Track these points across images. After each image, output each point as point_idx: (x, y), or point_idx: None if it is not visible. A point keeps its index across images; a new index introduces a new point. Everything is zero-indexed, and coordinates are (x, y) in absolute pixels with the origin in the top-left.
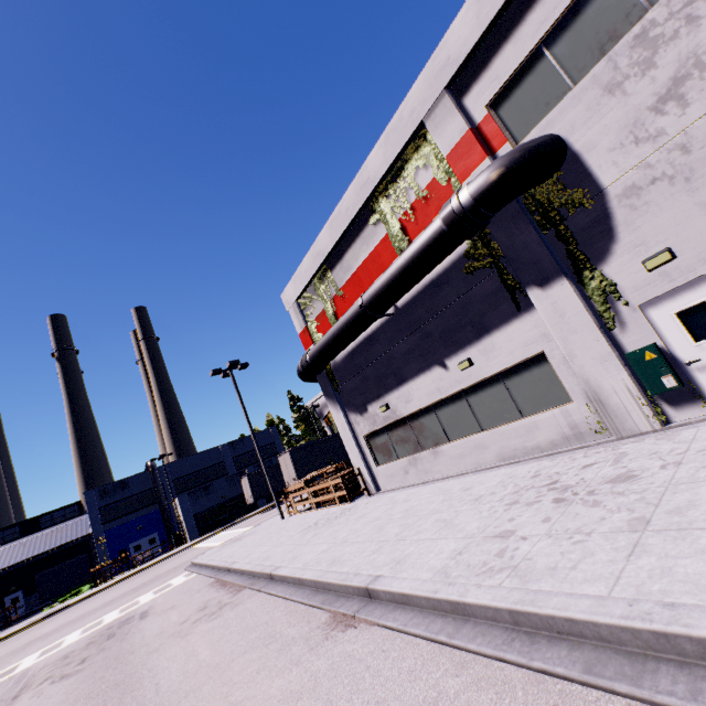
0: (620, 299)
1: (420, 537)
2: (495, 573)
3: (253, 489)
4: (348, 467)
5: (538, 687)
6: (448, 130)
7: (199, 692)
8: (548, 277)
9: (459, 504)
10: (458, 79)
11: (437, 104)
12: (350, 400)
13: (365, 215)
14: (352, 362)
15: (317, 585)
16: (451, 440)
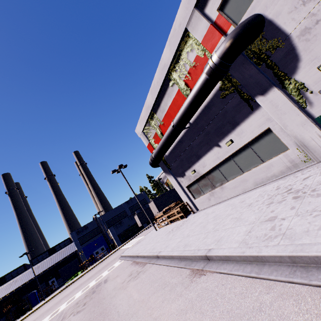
0: (307, 90)
1: (226, 228)
2: (273, 238)
3: (140, 220)
4: (181, 202)
5: (319, 295)
6: (199, 28)
7: (137, 314)
8: (266, 89)
9: (241, 209)
10: (200, 1)
11: (191, 16)
12: (176, 172)
13: (166, 83)
14: (174, 154)
15: (180, 257)
16: (229, 180)
